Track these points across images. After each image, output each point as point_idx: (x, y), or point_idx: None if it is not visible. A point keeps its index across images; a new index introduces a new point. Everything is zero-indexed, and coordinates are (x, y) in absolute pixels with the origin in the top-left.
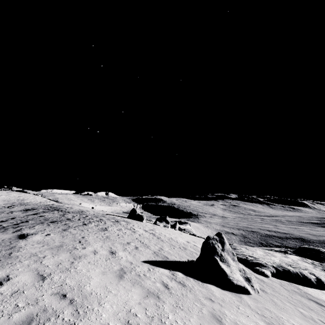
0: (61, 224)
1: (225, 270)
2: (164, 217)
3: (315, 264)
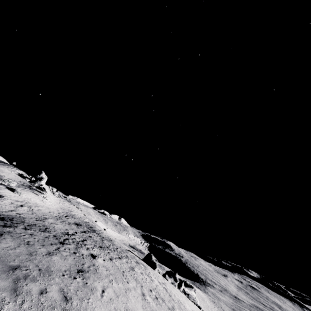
0: (106, 252)
1: None
2: (174, 273)
3: None
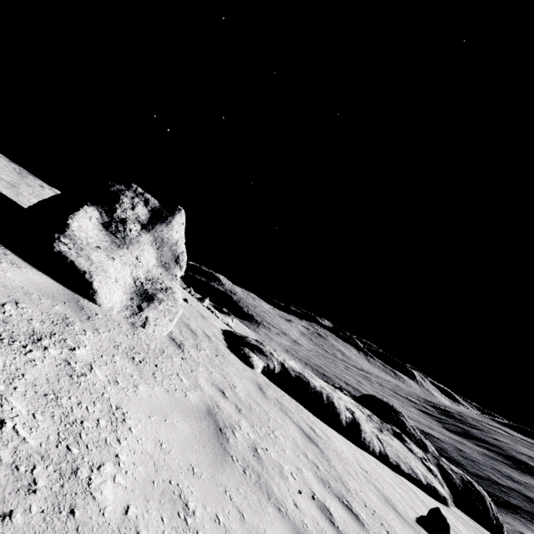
0: None
1: (71, 221)
2: None
3: (372, 418)
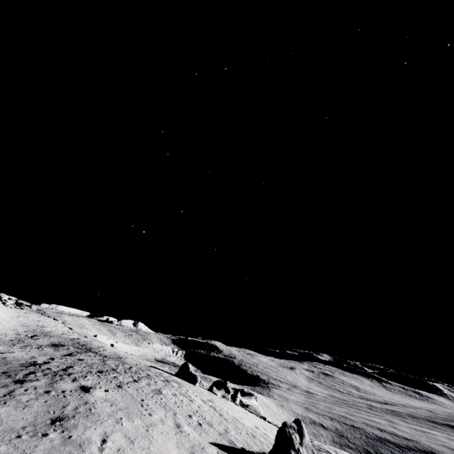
0: (111, 377)
1: None
2: (224, 382)
3: None
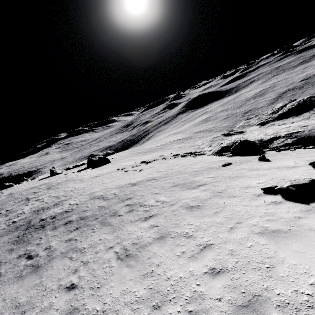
0: None
1: (57, 172)
2: (23, 179)
3: None
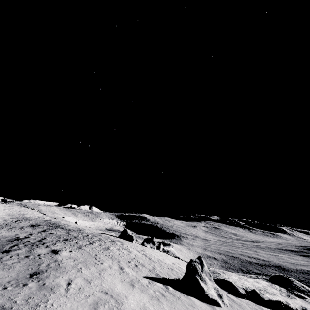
0: (74, 242)
1: (203, 287)
2: (151, 238)
3: (281, 291)
